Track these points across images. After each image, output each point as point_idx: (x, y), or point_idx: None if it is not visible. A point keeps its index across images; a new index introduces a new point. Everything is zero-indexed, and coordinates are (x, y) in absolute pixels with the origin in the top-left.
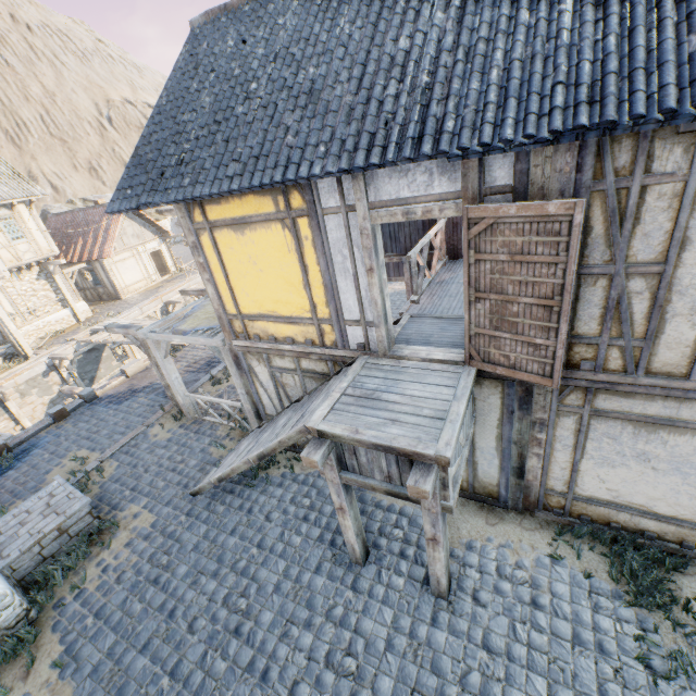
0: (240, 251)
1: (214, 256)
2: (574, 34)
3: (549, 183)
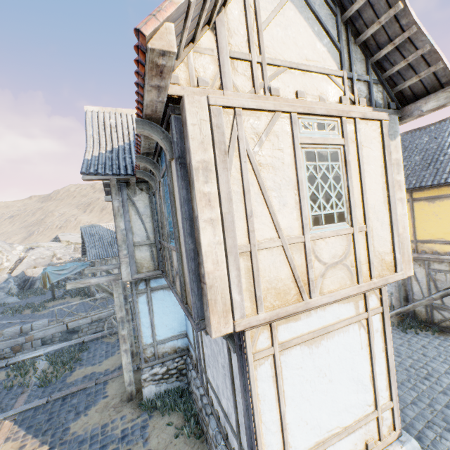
0: (428, 210)
1: (408, 213)
2: None
3: None
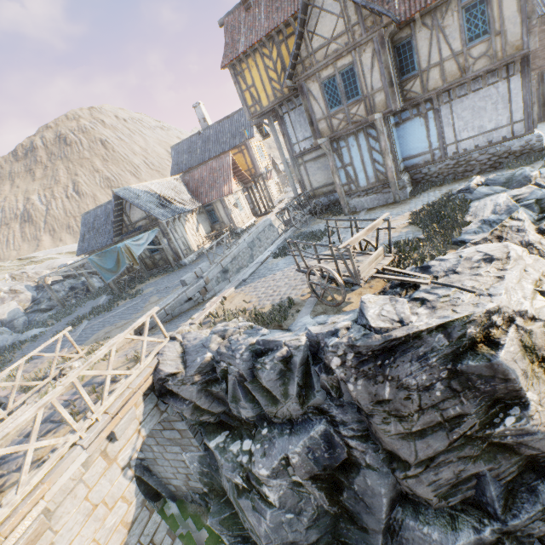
0: None
1: None
2: (540, 2)
3: (540, 26)
